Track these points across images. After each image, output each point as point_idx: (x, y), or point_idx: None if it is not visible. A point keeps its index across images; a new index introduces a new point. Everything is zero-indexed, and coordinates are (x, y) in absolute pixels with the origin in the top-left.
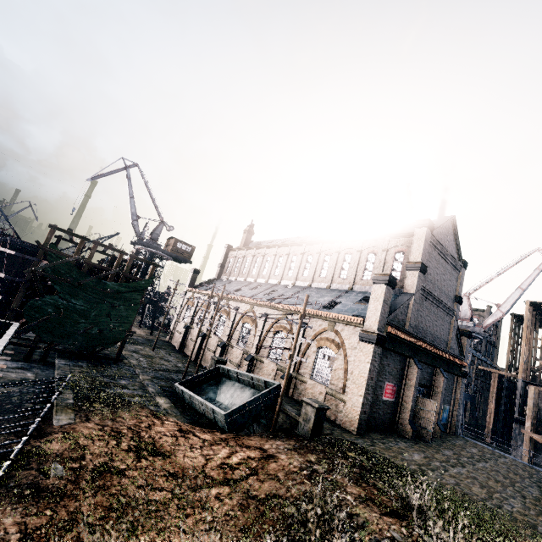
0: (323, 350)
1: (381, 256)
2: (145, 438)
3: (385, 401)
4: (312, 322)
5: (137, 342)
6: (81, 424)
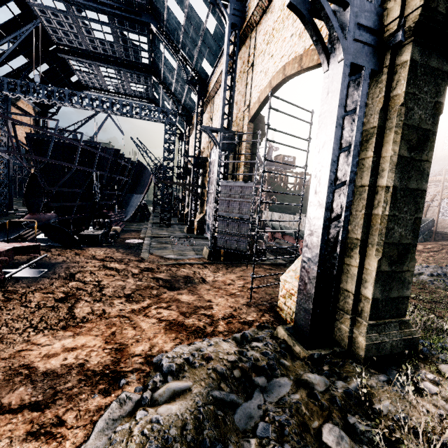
0: (445, 200)
1: None
2: None
3: None
4: (432, 185)
5: None
6: None
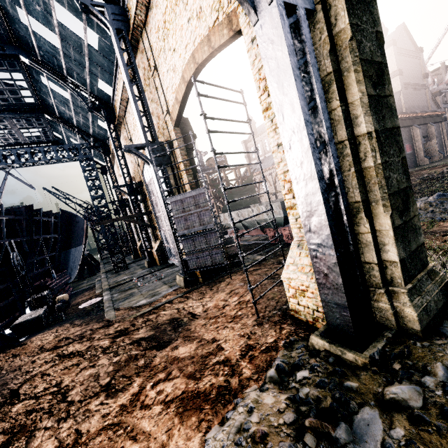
0: None
1: None
2: None
3: (408, 154)
4: None
5: None
6: None
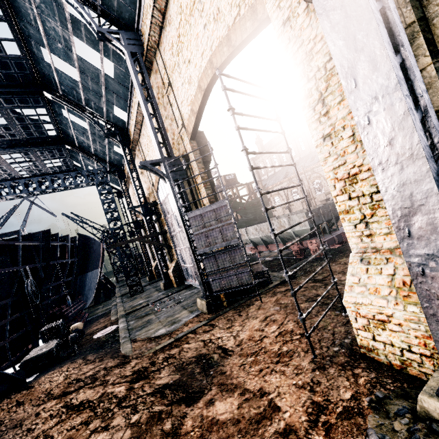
0: None
1: None
2: None
3: None
4: None
5: None
6: None
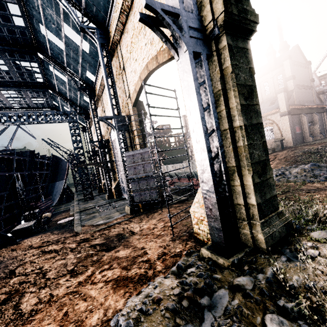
0: (265, 128)
1: (270, 81)
2: None
3: (298, 133)
4: None
5: None
6: None
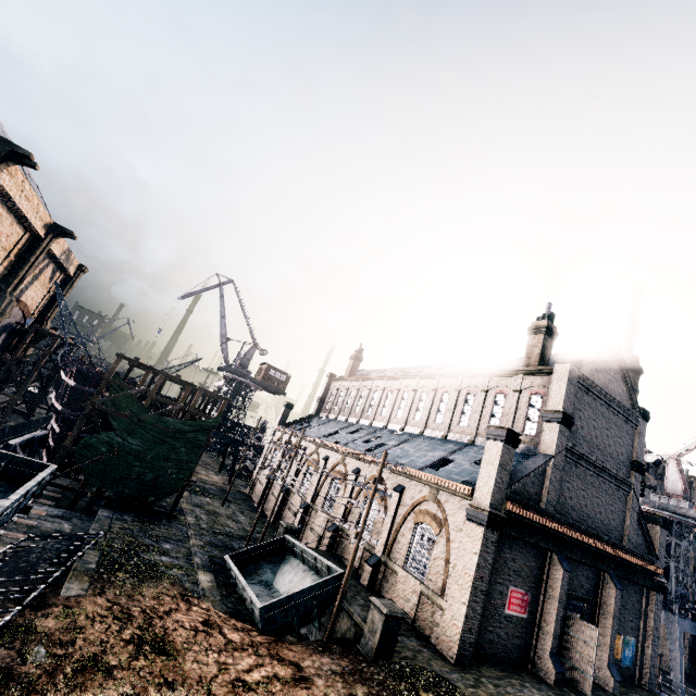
0: (421, 527)
1: (512, 398)
2: (156, 627)
3: (510, 617)
4: (411, 486)
5: (207, 493)
6: (91, 598)
